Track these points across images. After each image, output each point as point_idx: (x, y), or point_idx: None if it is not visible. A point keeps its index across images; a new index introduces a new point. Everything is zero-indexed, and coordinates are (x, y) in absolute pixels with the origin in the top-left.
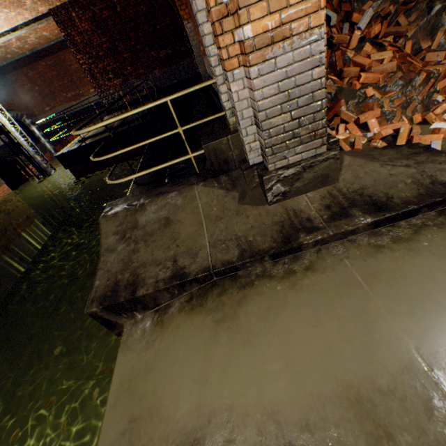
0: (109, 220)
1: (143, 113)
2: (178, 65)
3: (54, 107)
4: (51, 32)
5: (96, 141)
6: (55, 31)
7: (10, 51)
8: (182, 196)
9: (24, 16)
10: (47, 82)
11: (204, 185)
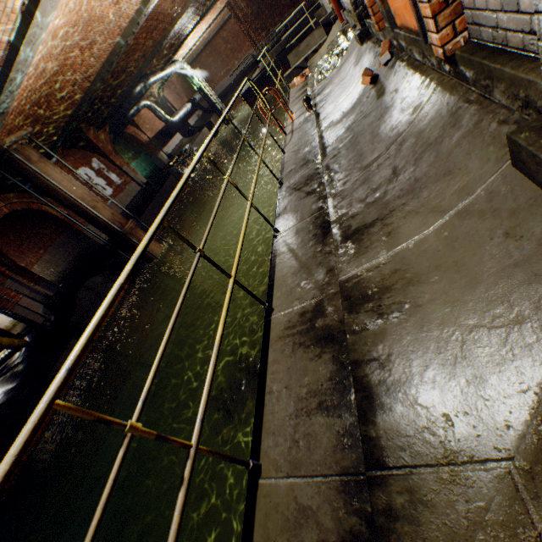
0: (290, 56)
1: (282, 49)
2: (299, 3)
3: (214, 88)
4: (216, 23)
5: (259, 77)
6: (218, 21)
7: (196, 49)
8: (310, 37)
9: (215, 15)
10: (208, 69)
11: (316, 30)
